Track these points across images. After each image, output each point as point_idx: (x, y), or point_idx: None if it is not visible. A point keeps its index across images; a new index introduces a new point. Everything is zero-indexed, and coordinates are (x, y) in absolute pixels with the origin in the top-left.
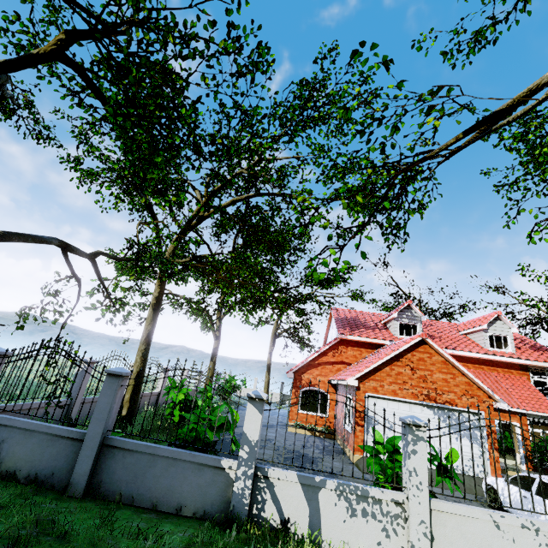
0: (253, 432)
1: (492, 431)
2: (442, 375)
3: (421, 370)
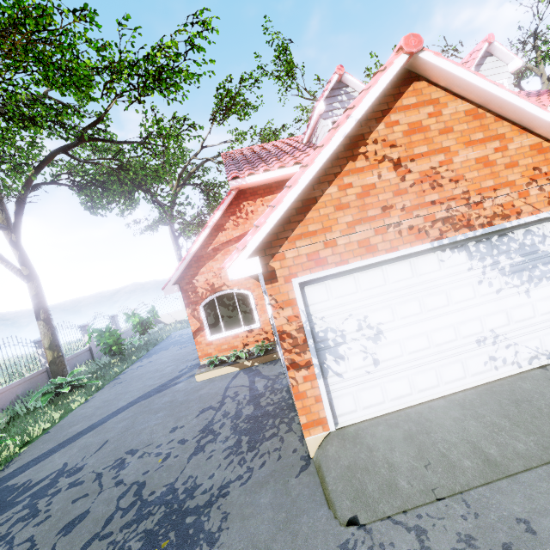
0: None
1: None
2: (474, 151)
3: (421, 158)
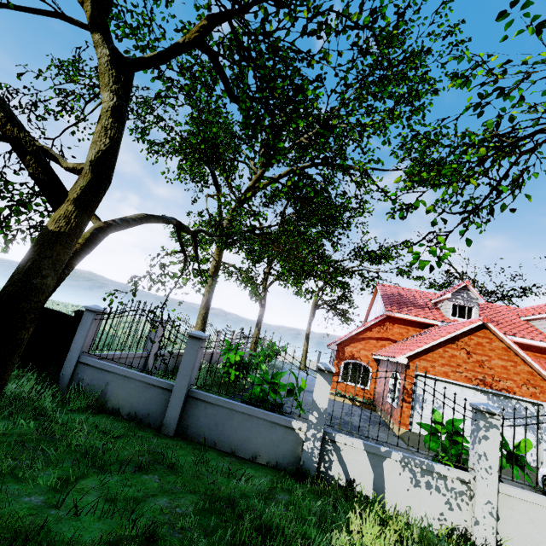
0: (322, 401)
1: None
2: (501, 362)
3: (478, 355)
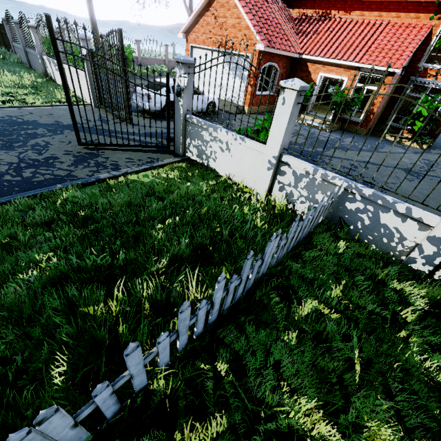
0: (35, 42)
1: (253, 71)
2: (232, 21)
3: (220, 18)
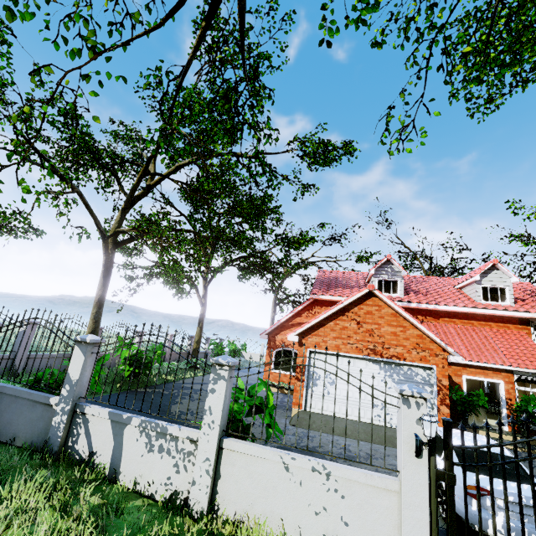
0: (75, 373)
1: (444, 386)
2: (391, 328)
3: (368, 324)
